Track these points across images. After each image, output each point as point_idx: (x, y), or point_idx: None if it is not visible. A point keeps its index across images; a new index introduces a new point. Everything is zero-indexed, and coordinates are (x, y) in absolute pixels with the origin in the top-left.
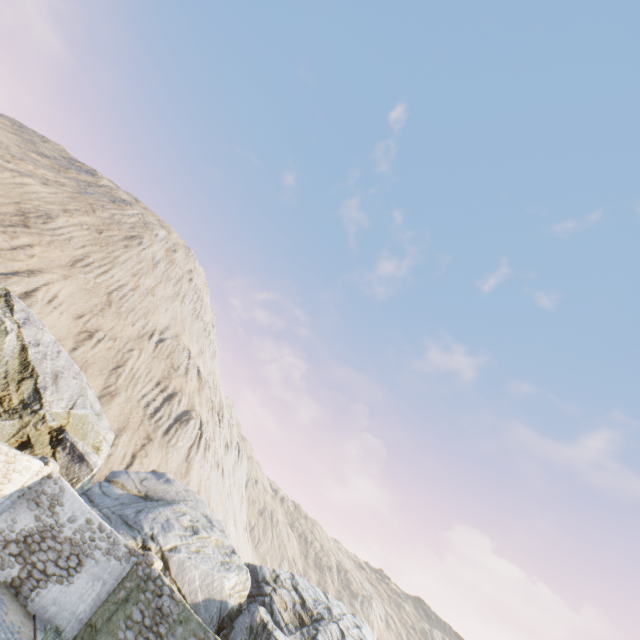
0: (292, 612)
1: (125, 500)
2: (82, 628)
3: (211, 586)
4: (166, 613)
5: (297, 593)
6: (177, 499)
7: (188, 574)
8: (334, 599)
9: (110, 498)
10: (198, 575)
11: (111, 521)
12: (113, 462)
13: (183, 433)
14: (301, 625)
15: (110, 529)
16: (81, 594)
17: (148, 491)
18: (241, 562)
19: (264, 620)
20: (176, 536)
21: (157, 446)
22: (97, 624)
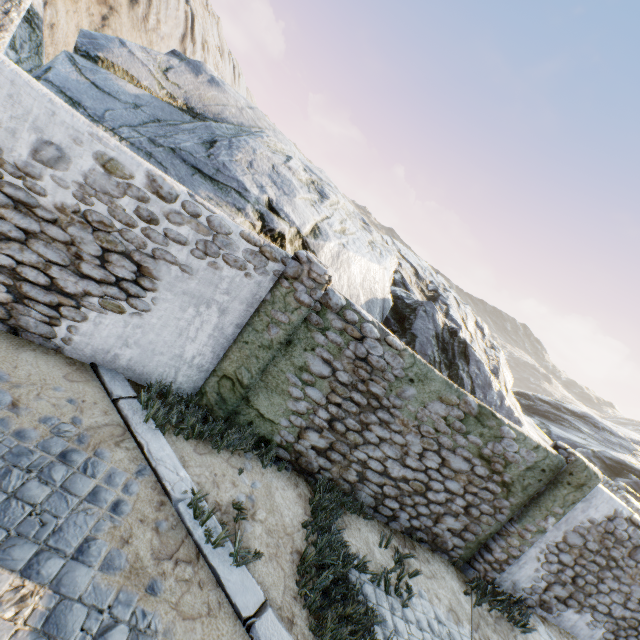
0: (415, 286)
1: (156, 113)
2: (210, 380)
3: (372, 284)
4: (378, 367)
5: (407, 262)
6: (245, 124)
7: (345, 272)
8: (422, 261)
9: (119, 103)
10: (357, 272)
11: (161, 165)
12: (65, 44)
13: (163, 7)
14: (426, 299)
15: (186, 194)
16: (178, 329)
17: (188, 99)
18: (379, 239)
19: (446, 324)
20: (307, 205)
21: (128, 26)
22: (240, 378)
